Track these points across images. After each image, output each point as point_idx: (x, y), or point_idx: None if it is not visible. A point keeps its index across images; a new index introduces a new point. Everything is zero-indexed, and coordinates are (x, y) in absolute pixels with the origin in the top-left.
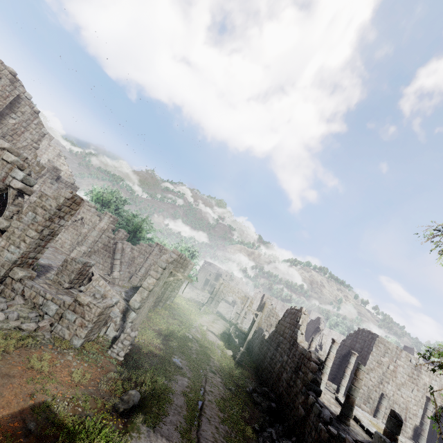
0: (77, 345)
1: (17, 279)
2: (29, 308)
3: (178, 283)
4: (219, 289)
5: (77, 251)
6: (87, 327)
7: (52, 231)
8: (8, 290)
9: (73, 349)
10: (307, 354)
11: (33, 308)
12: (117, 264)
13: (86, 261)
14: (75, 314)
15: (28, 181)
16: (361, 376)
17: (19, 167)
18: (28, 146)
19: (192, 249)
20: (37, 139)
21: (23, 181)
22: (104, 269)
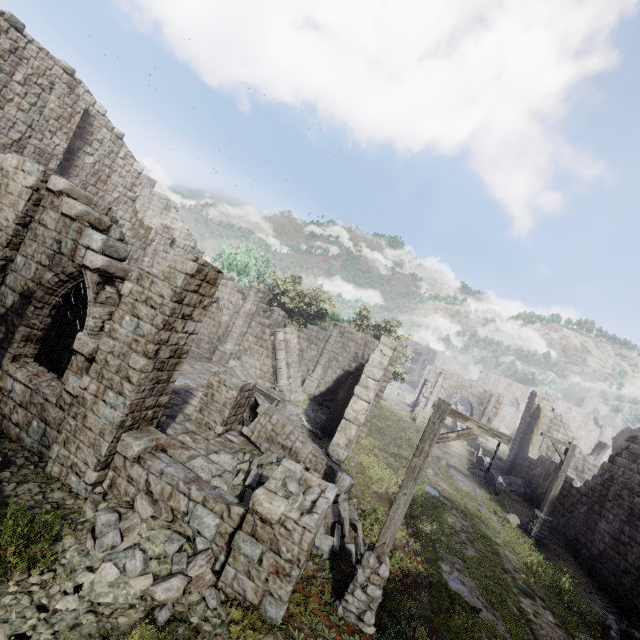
0: (277, 618)
1: (132, 458)
2: (164, 526)
3: None
4: (437, 383)
5: (220, 353)
6: (290, 577)
7: (175, 348)
8: (122, 480)
9: (271, 631)
10: None
11: (172, 522)
12: (282, 367)
13: (242, 384)
14: (258, 544)
15: (114, 251)
16: None
17: (95, 226)
18: (120, 198)
19: (387, 325)
20: (130, 184)
21: (104, 251)
22: (264, 377)
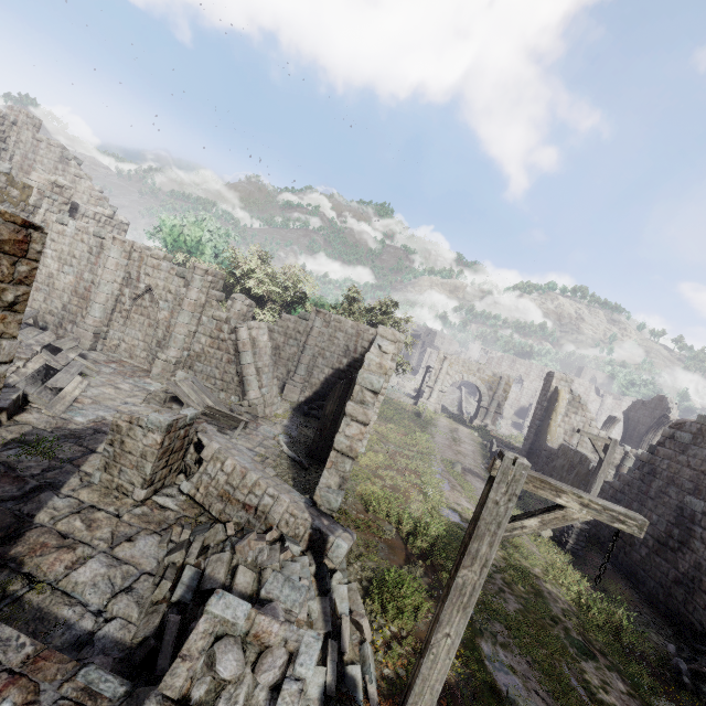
0: None
1: None
2: None
3: None
4: (441, 370)
5: (161, 362)
6: None
7: None
8: None
9: None
10: None
11: None
12: (250, 374)
13: (169, 422)
14: None
15: None
16: None
17: None
18: None
19: (382, 307)
20: None
21: None
22: (228, 388)
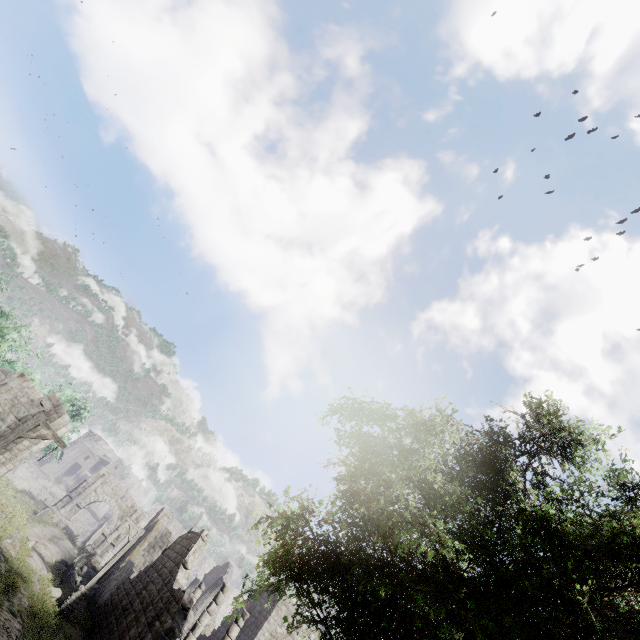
0: None
1: None
2: None
3: (24, 453)
4: (93, 485)
5: None
6: None
7: None
8: None
9: None
10: (180, 594)
11: None
12: None
13: None
14: None
15: None
16: (234, 634)
17: None
18: None
19: (80, 403)
20: None
21: None
22: None
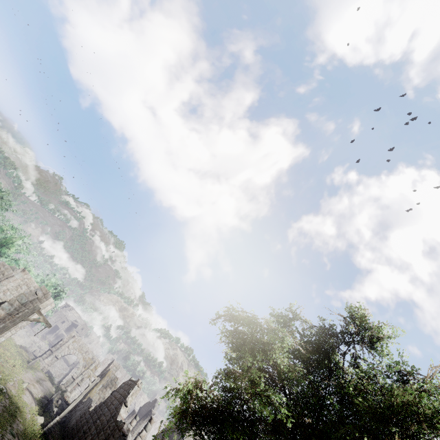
0: None
1: None
2: None
3: (23, 322)
4: (67, 343)
5: None
6: None
7: None
8: None
9: None
10: (121, 424)
11: None
12: None
13: None
14: None
15: None
16: None
17: None
18: None
19: (60, 288)
20: None
21: None
22: None
